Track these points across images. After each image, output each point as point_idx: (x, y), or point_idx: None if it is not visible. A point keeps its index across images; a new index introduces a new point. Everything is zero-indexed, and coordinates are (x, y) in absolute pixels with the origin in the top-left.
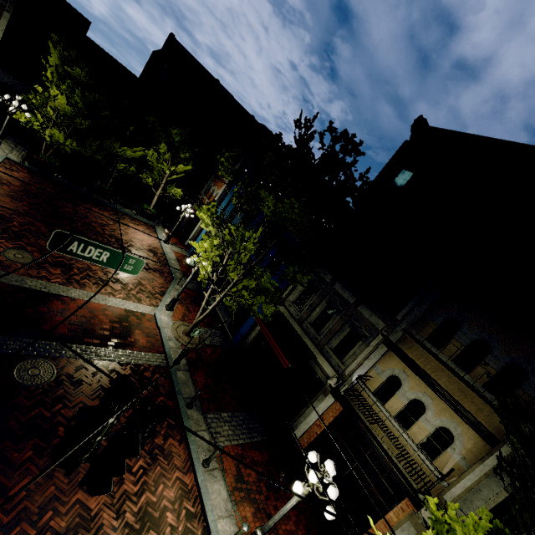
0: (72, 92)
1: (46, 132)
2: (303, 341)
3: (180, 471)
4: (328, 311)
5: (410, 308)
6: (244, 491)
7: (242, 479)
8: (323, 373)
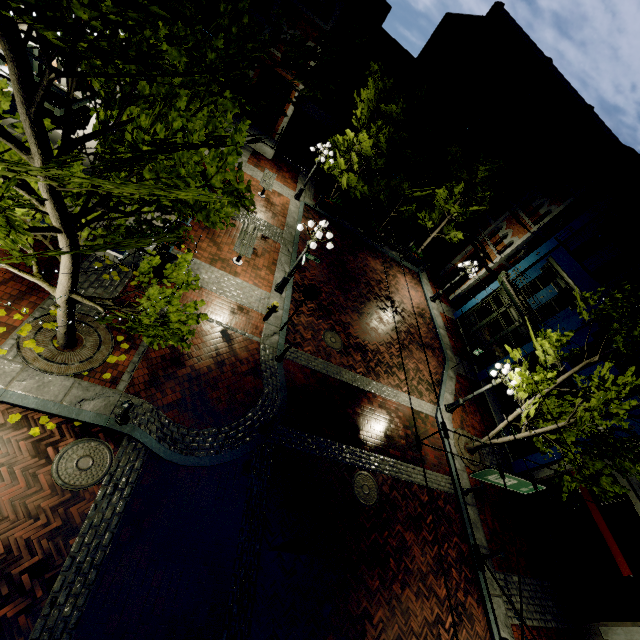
0: (378, 132)
1: (343, 177)
2: None
3: None
4: None
5: None
6: None
7: None
8: None
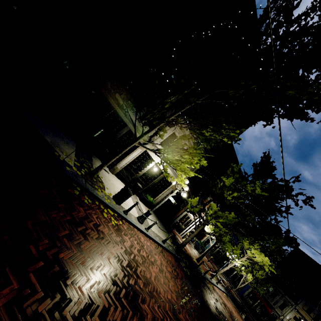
0: None
1: None
2: (269, 301)
3: None
4: (275, 293)
5: (300, 300)
6: None
7: None
8: (277, 313)
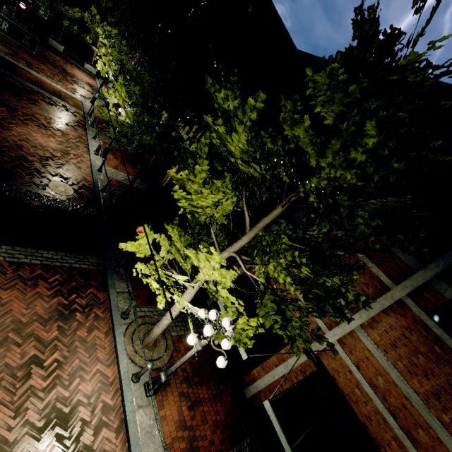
0: None
1: None
2: None
3: (80, 134)
4: None
5: None
6: (112, 153)
7: (113, 152)
8: None
